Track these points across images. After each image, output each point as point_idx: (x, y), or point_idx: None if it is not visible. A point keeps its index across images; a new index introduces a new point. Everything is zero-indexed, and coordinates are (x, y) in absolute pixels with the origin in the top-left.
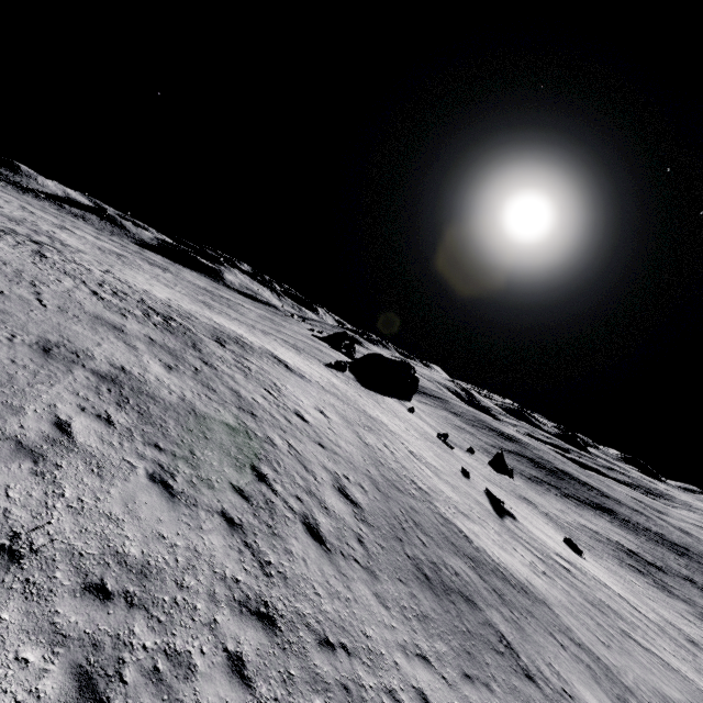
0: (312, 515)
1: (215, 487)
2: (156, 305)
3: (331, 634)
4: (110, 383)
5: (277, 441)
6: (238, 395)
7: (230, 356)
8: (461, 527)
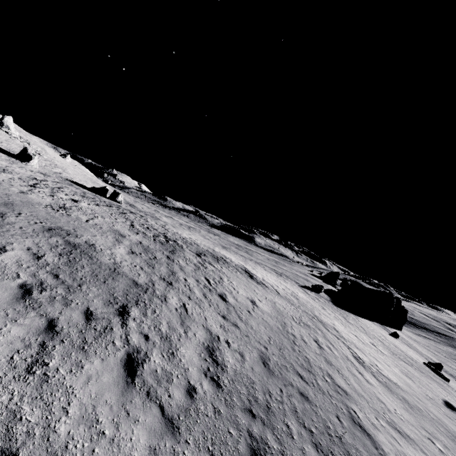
0: (147, 352)
1: (70, 305)
2: (172, 236)
3: (28, 453)
4: (70, 246)
5: (172, 300)
6: (172, 274)
7: (196, 260)
8: (382, 444)
